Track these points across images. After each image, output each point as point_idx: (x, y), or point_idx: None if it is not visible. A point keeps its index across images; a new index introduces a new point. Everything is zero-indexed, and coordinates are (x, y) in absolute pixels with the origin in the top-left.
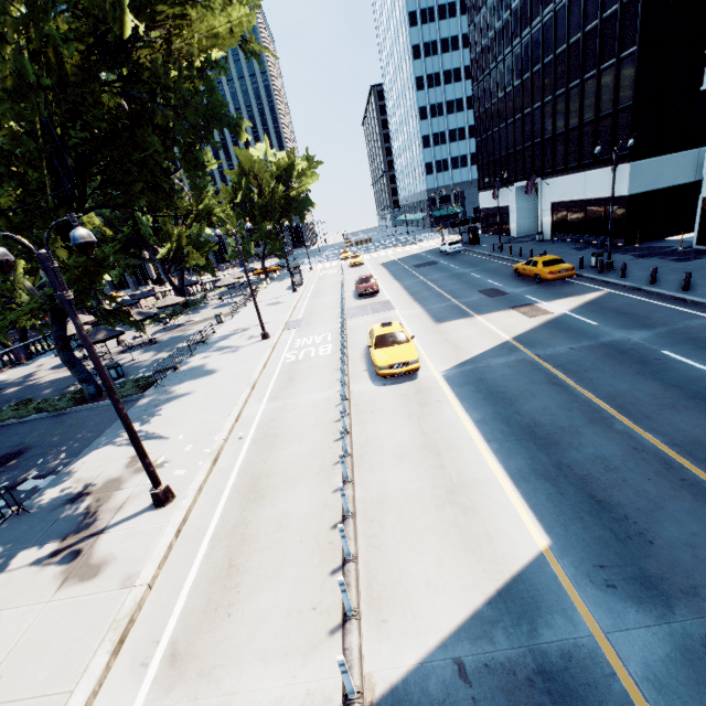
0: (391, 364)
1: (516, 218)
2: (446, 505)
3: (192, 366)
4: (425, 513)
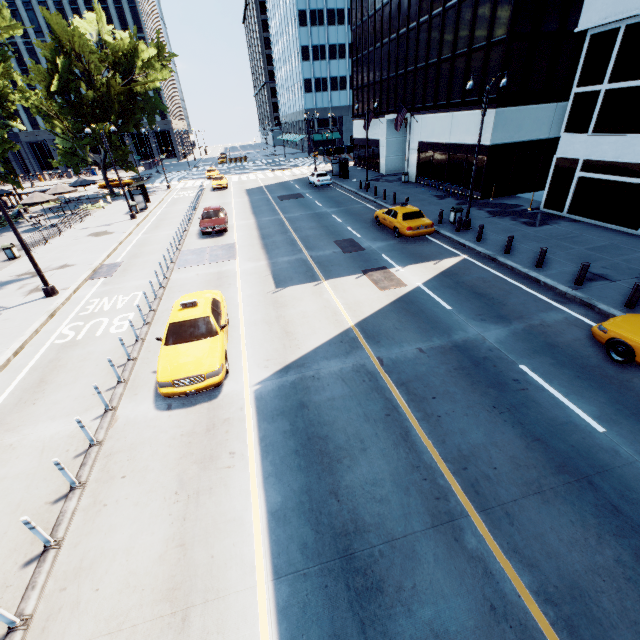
0: (176, 379)
1: (386, 154)
2: None
3: None
4: None
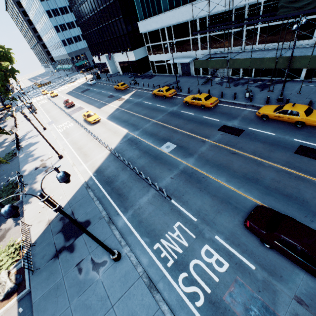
0: (94, 120)
1: (110, 67)
2: (114, 134)
3: (25, 145)
4: (112, 136)
